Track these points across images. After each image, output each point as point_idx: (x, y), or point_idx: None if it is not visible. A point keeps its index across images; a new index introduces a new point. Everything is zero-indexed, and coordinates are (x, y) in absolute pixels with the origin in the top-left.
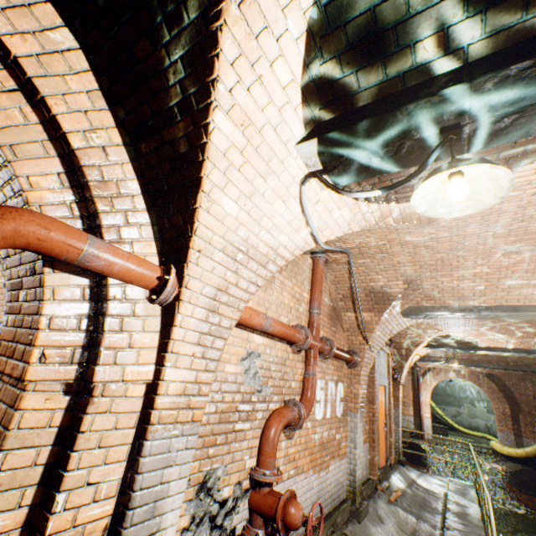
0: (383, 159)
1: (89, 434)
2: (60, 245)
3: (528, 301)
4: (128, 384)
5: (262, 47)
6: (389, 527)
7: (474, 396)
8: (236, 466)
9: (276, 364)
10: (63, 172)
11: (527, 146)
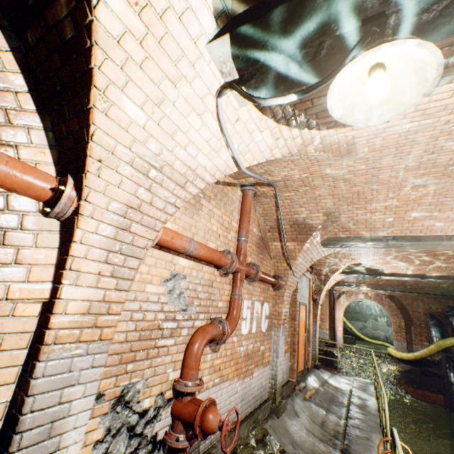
0: (302, 65)
1: None
2: None
3: (428, 232)
4: (16, 303)
5: None
6: (303, 419)
7: (377, 313)
8: (158, 379)
9: (203, 286)
10: None
11: (450, 57)
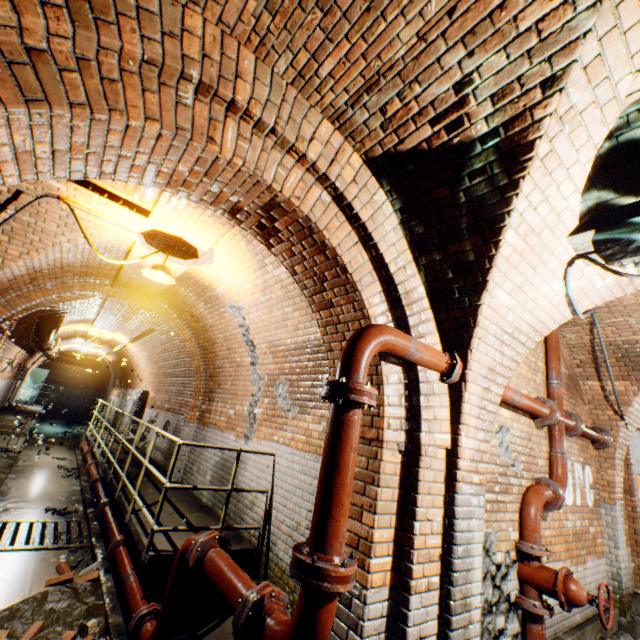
0: None
1: (422, 483)
2: (401, 347)
3: None
4: (436, 448)
5: (553, 178)
6: None
7: None
8: (503, 535)
9: (522, 439)
10: (381, 290)
11: None
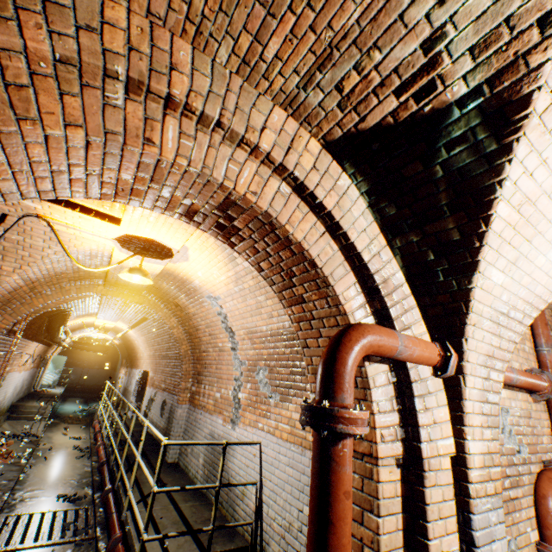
0: None
1: (431, 506)
2: (387, 347)
3: None
4: (439, 457)
5: None
6: None
7: None
8: (522, 540)
9: (523, 418)
10: (355, 281)
11: None
